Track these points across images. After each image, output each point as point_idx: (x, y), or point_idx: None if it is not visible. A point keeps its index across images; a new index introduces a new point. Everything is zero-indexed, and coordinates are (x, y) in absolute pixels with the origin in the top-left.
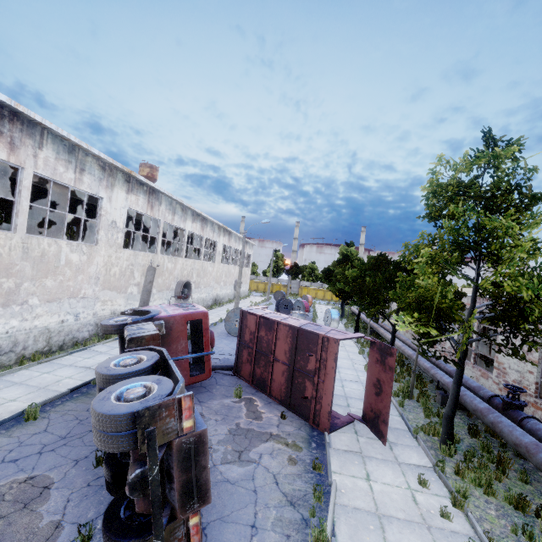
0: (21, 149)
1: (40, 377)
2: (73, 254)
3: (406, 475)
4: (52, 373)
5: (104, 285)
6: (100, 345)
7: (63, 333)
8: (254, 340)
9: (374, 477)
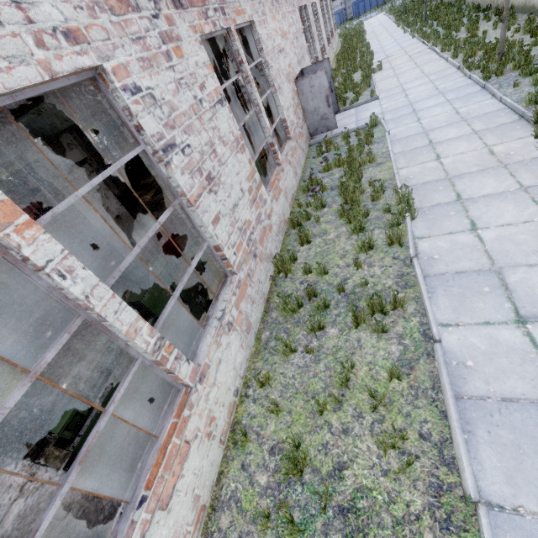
0: None
1: None
2: None
3: None
4: None
5: None
6: None
7: None
8: None
9: None
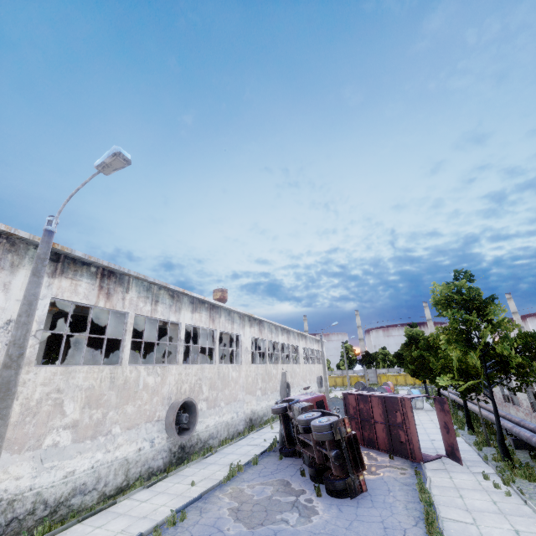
0: (215, 321)
1: (237, 450)
2: (233, 372)
3: (476, 476)
4: (241, 448)
5: (246, 391)
6: (251, 434)
7: (233, 426)
8: (357, 412)
9: (455, 477)
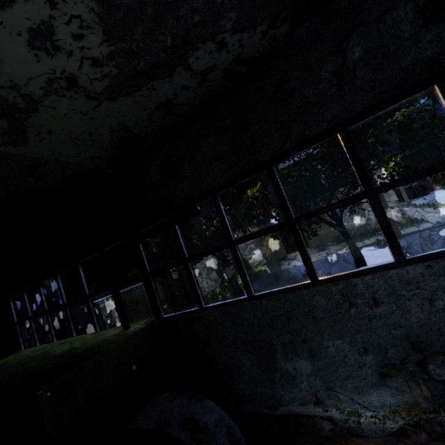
0: None
1: None
2: None
3: None
4: None
5: None
6: None
7: None
8: None
9: None
